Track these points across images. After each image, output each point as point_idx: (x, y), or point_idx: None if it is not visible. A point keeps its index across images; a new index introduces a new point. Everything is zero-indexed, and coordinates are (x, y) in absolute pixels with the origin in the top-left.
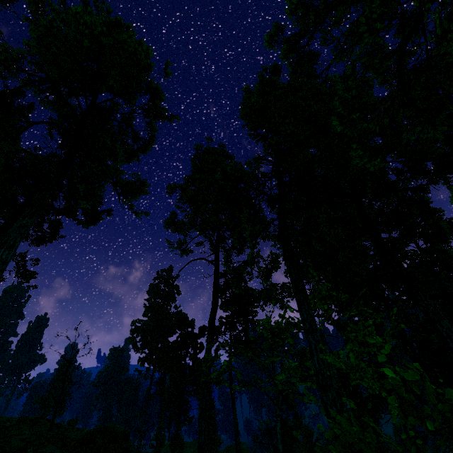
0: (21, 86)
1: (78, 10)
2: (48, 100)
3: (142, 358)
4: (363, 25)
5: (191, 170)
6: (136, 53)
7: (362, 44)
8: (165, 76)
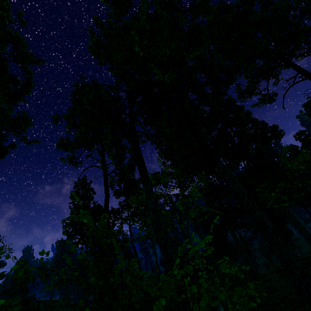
0: None
1: None
2: None
3: (76, 242)
4: None
5: (72, 103)
6: None
7: None
8: (22, 25)
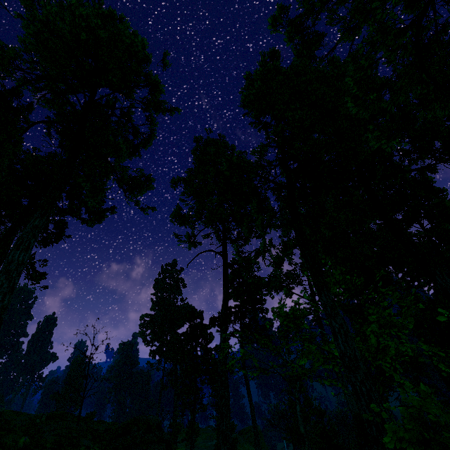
0: (20, 85)
1: (72, 3)
2: (47, 99)
3: (153, 351)
4: (376, 1)
5: (193, 163)
6: (133, 45)
7: (370, 22)
8: (164, 68)
